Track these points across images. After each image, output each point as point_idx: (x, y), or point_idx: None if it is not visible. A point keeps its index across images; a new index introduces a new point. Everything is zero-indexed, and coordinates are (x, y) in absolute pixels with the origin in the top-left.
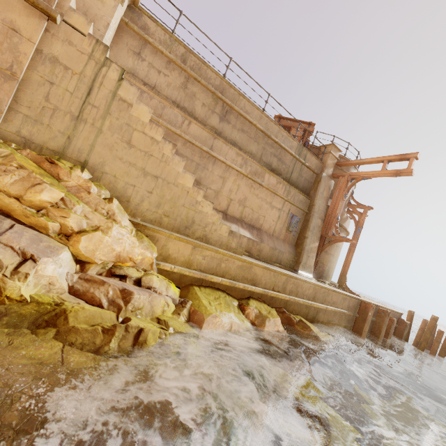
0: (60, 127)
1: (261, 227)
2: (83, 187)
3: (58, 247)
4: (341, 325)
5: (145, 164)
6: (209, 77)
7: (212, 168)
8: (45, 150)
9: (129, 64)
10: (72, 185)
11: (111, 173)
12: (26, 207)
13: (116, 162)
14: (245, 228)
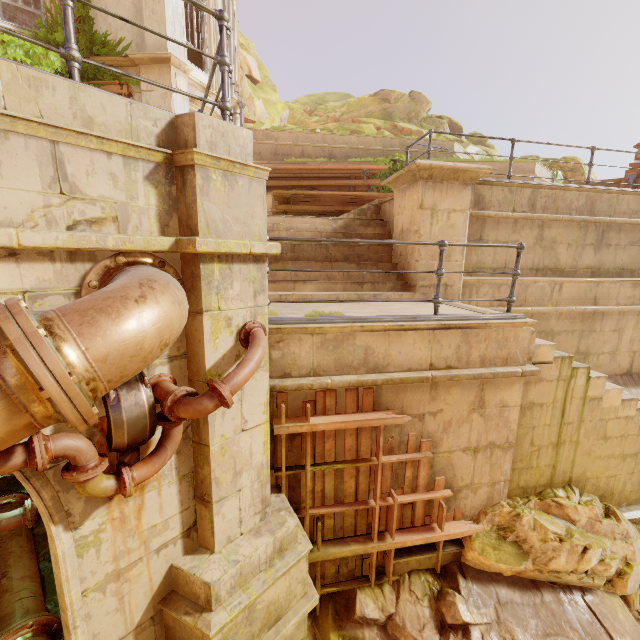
0: (545, 461)
1: None
2: (592, 517)
3: (622, 607)
4: None
5: (622, 448)
6: (569, 202)
7: (600, 326)
8: (537, 488)
9: (473, 259)
10: (584, 521)
11: (592, 476)
12: (579, 575)
13: (594, 463)
14: None
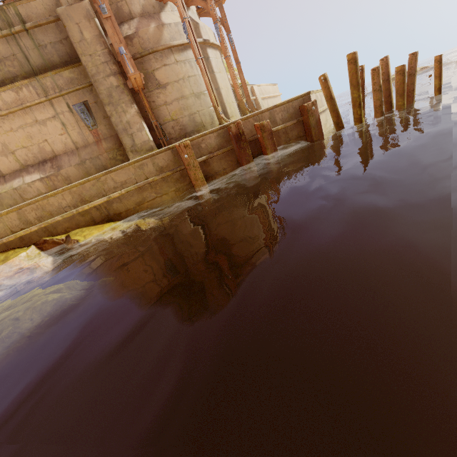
0: None
1: (55, 153)
2: None
3: None
4: (167, 193)
5: None
6: None
7: None
8: None
9: None
10: None
11: None
12: None
13: None
14: (33, 172)
